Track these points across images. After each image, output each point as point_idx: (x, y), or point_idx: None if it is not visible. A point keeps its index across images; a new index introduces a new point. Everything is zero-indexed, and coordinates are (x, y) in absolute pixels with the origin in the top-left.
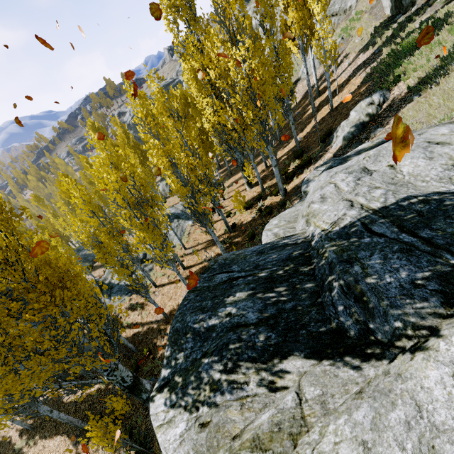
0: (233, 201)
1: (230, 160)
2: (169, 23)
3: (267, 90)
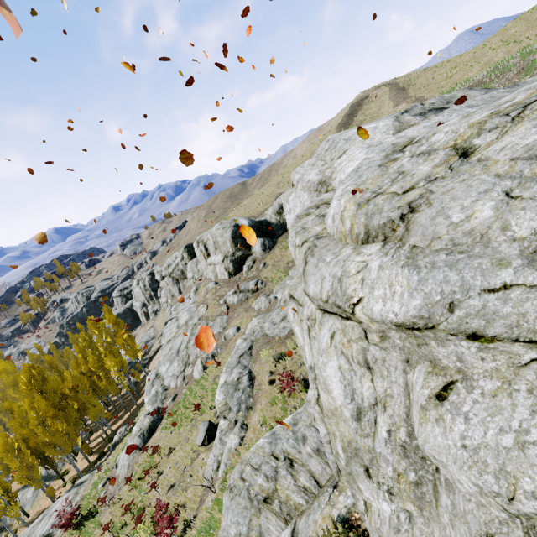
0: (47, 492)
1: (115, 400)
2: (27, 390)
3: (57, 442)
